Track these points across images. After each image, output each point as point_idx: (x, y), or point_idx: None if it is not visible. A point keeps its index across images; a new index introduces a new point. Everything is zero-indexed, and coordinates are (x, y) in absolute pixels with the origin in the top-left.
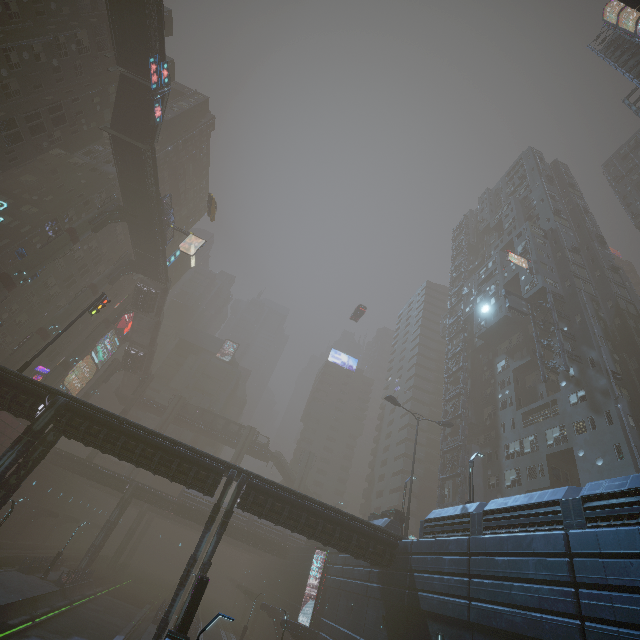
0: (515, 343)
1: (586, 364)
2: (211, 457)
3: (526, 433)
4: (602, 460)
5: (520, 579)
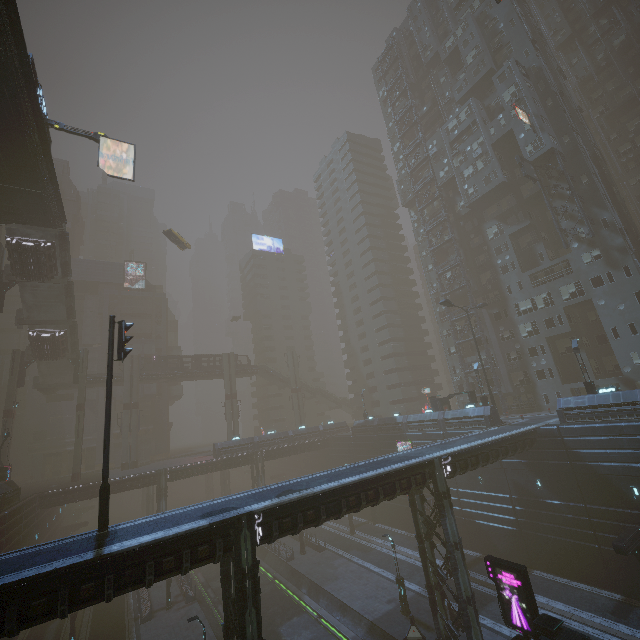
0: (506, 207)
1: (599, 225)
2: (417, 459)
3: (538, 292)
4: (623, 306)
5: None
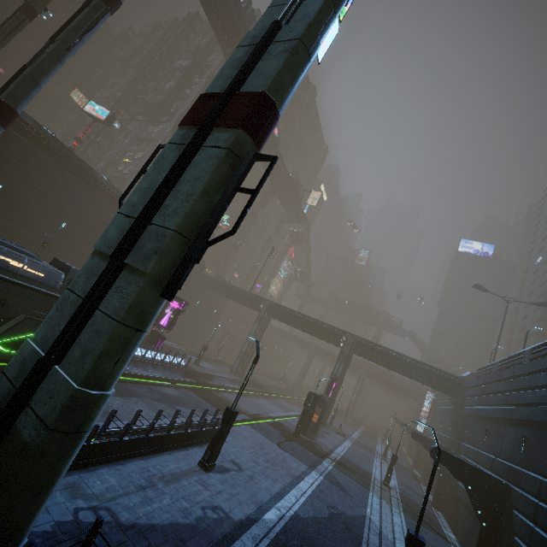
0: None
1: None
2: (335, 327)
3: None
4: None
5: (496, 392)
